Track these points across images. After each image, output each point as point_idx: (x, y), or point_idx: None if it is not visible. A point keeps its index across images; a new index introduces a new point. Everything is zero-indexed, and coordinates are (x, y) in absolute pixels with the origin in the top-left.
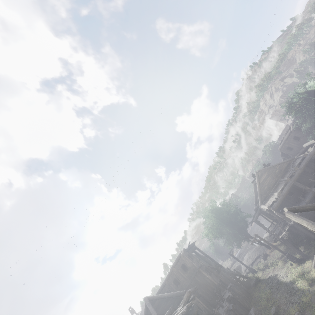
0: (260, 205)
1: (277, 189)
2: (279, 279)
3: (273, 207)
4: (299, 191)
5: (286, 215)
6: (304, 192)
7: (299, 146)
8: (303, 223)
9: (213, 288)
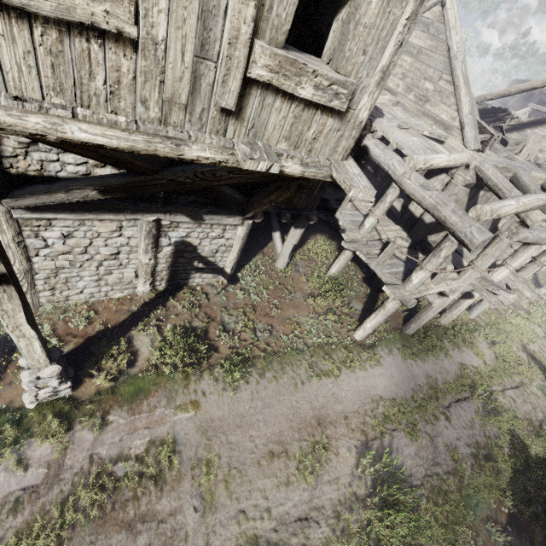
0: None
1: None
2: None
3: None
4: None
5: None
6: None
7: None
8: None
9: None
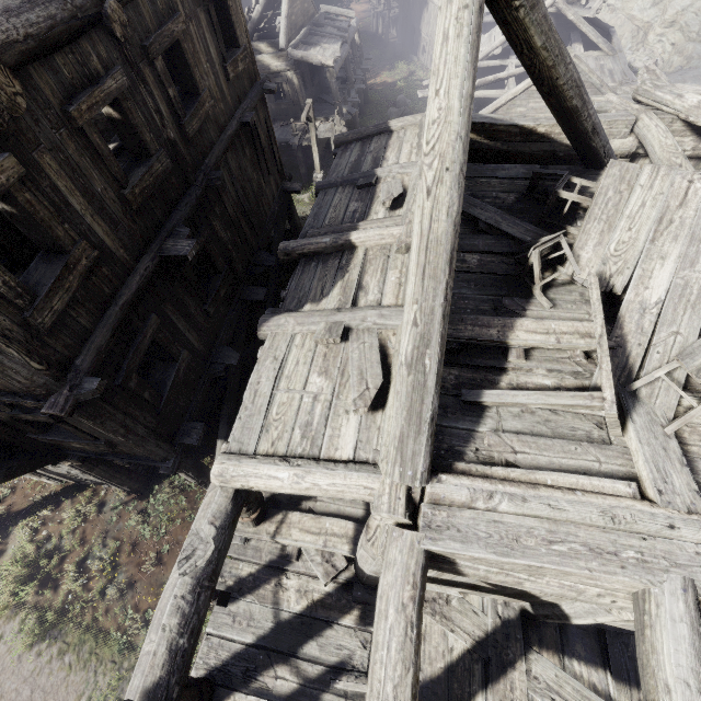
0: (285, 47)
1: (324, 43)
2: (302, 216)
3: (337, 70)
4: (319, 79)
5: (575, 56)
6: (327, 87)
7: (246, 4)
8: (594, 74)
9: (280, 186)
